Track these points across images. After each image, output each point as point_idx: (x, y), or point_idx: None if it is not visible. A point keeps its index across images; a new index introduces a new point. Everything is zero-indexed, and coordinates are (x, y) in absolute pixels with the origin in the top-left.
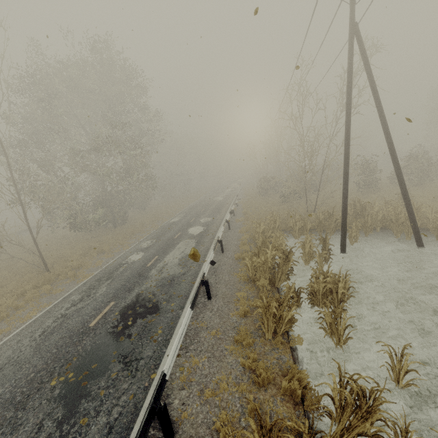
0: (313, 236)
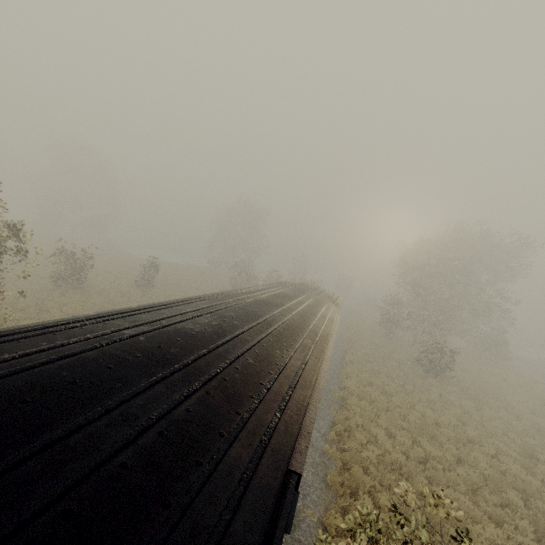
0: None
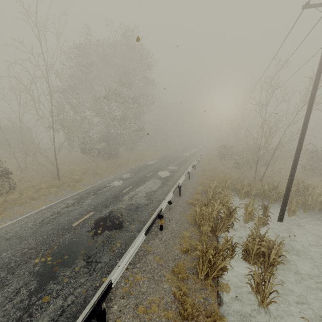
0: (255, 201)
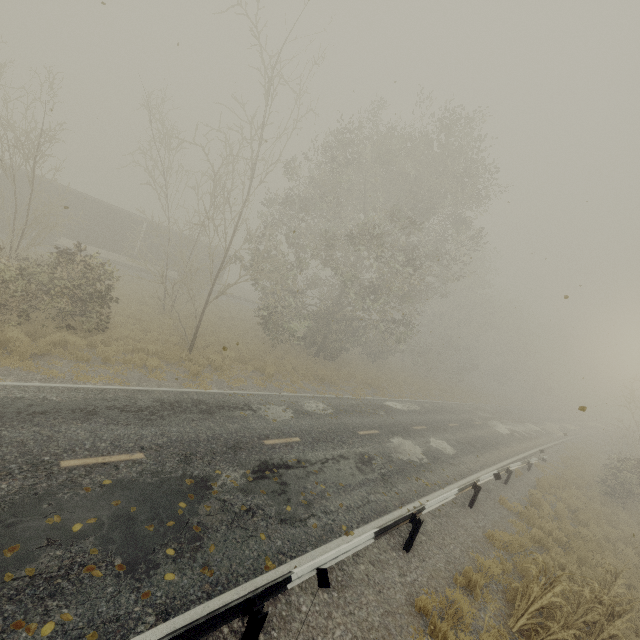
0: None
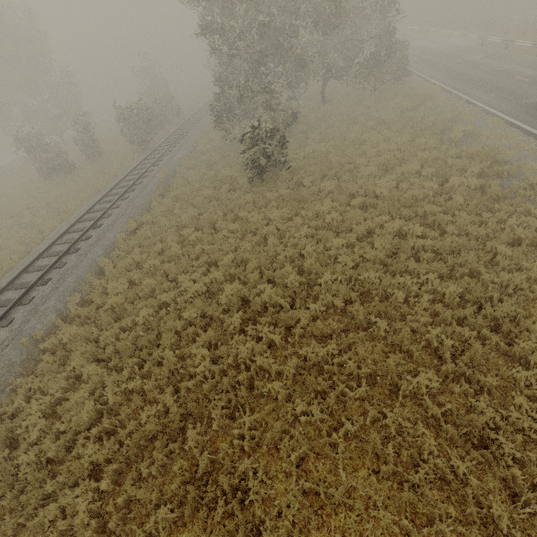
0: None
